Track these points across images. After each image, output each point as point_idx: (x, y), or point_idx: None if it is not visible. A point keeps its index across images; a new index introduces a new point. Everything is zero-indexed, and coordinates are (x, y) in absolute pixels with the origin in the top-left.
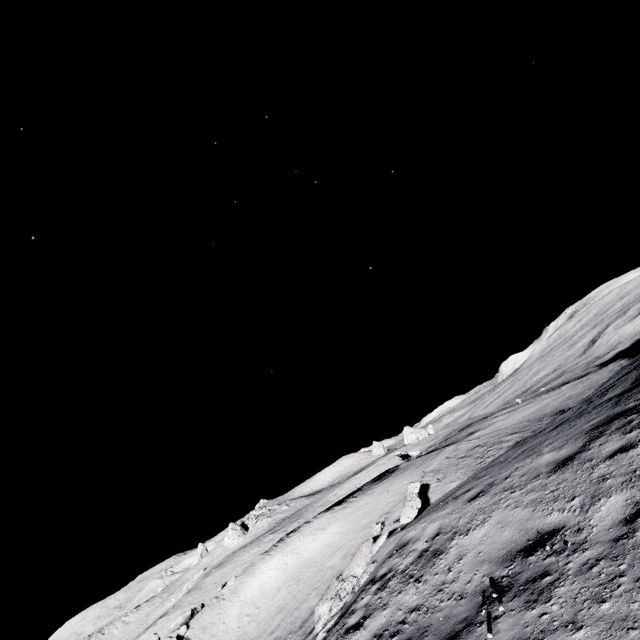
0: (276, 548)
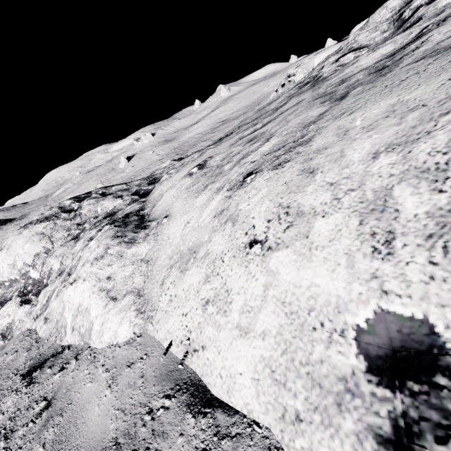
0: (319, 54)
